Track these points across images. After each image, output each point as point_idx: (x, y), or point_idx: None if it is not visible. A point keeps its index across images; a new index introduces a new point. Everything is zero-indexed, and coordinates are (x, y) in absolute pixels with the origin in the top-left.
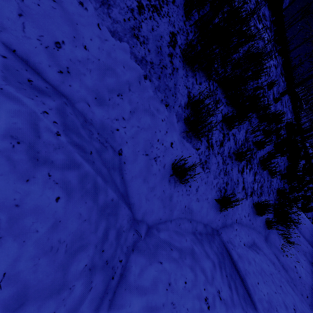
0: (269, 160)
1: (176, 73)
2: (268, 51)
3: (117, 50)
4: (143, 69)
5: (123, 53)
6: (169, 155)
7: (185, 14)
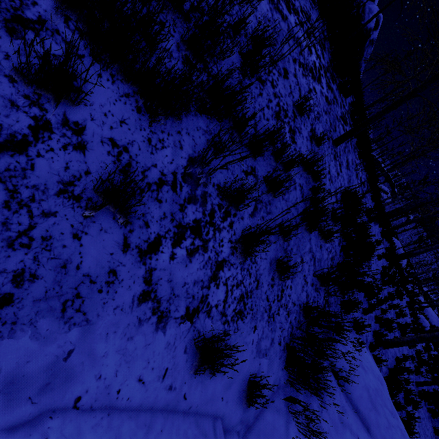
0: (258, 236)
1: None
2: (310, 65)
3: None
4: None
5: None
6: None
7: None
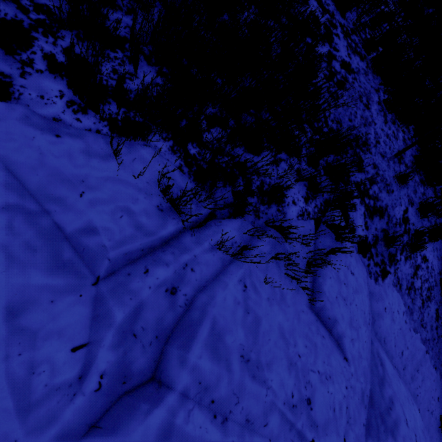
0: None
1: (439, 340)
2: None
3: (416, 340)
4: (425, 346)
5: (418, 340)
6: (437, 408)
7: (441, 287)
